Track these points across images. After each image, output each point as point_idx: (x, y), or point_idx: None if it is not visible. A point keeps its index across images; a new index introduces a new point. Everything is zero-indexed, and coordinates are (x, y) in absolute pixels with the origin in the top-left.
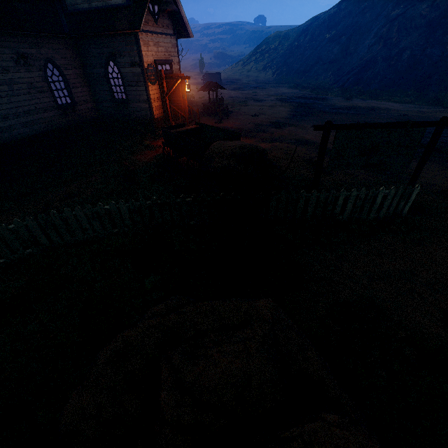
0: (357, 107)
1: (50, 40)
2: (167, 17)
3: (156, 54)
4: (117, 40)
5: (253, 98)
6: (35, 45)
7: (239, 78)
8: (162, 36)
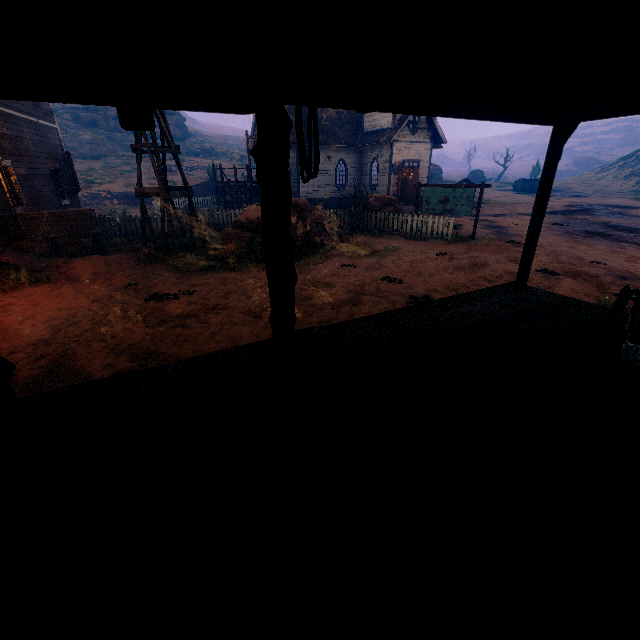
0: None
1: (347, 149)
2: (426, 131)
3: (406, 155)
4: (382, 147)
5: None
6: (337, 152)
7: (574, 186)
8: (416, 143)
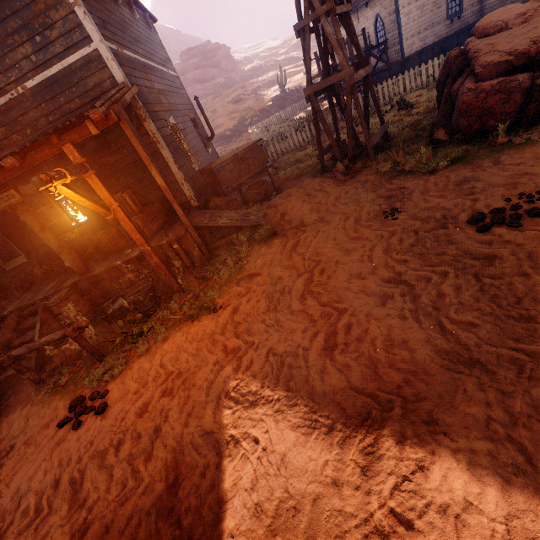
0: None
1: None
2: None
3: None
4: None
5: None
6: None
7: None
8: None
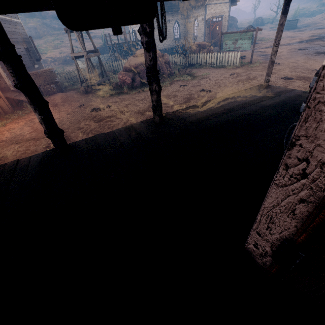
0: None
1: (179, 14)
2: None
3: (214, 13)
4: (199, 10)
5: (294, 36)
6: (173, 16)
7: (319, 22)
8: (220, 4)
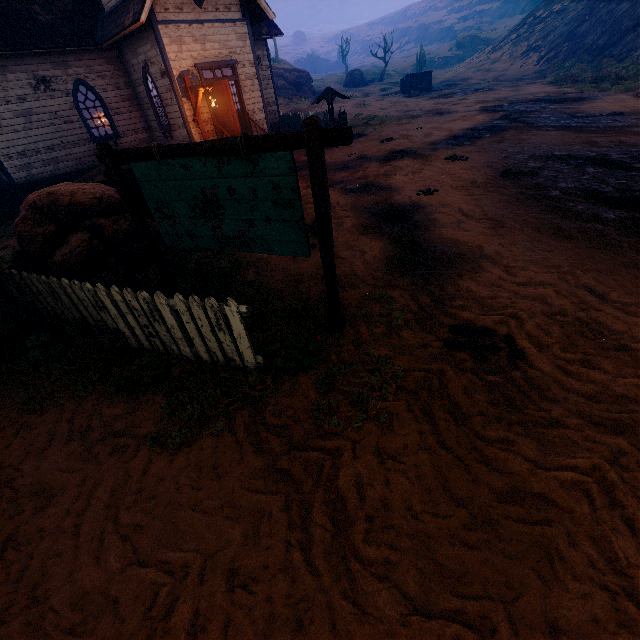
0: (632, 111)
1: (82, 56)
2: None
3: (200, 54)
4: (144, 42)
5: (440, 109)
6: (60, 65)
7: (469, 76)
8: (214, 24)
